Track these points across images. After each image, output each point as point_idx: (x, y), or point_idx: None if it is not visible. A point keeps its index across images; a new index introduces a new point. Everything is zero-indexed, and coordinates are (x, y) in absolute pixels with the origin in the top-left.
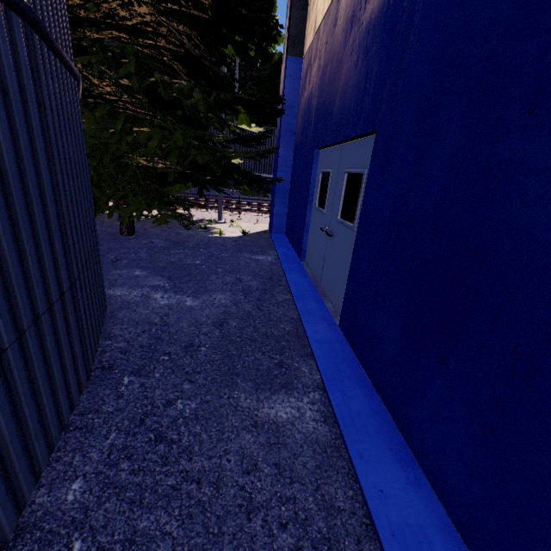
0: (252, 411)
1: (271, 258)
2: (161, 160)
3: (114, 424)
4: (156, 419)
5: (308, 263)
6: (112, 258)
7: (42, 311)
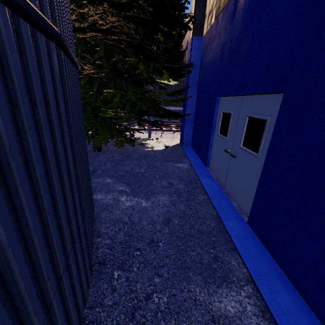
0: (207, 305)
1: (187, 165)
2: (121, 110)
3: (114, 317)
4: (142, 313)
5: (212, 170)
6: (91, 170)
7: (70, 251)
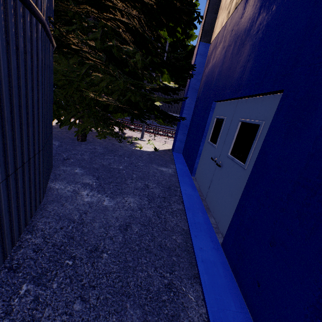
0: None
1: (171, 171)
2: (106, 96)
3: None
4: None
5: (197, 179)
6: (64, 157)
7: None
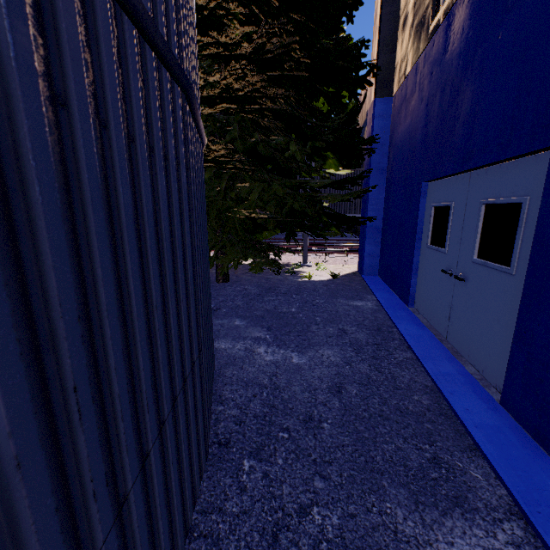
0: (422, 544)
1: (371, 304)
2: (261, 211)
3: (241, 535)
4: (291, 537)
5: (420, 311)
6: (212, 307)
7: (178, 390)
